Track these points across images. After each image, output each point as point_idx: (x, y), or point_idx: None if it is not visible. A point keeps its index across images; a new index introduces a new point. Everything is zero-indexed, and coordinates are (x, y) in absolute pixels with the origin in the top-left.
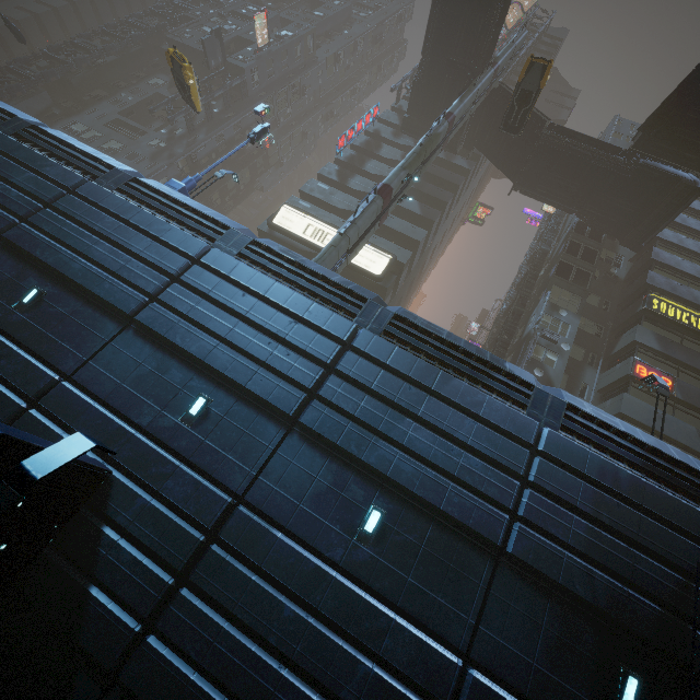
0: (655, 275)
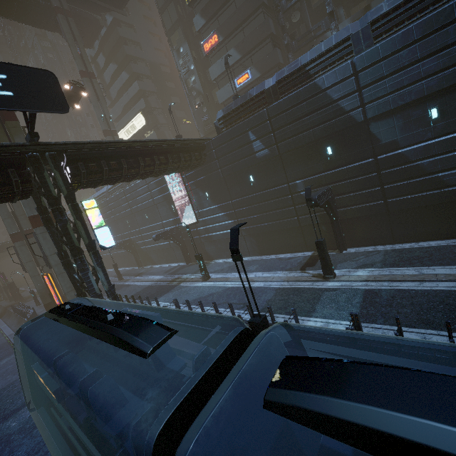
0: None
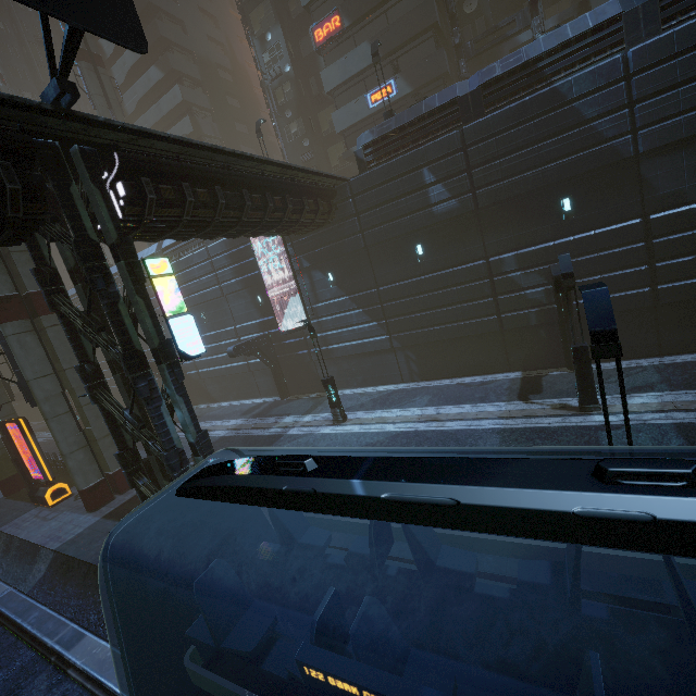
0: None
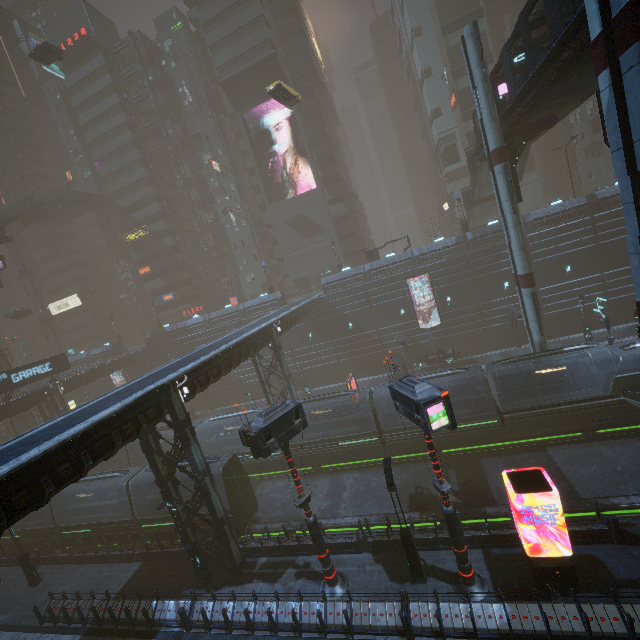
0: (121, 221)
